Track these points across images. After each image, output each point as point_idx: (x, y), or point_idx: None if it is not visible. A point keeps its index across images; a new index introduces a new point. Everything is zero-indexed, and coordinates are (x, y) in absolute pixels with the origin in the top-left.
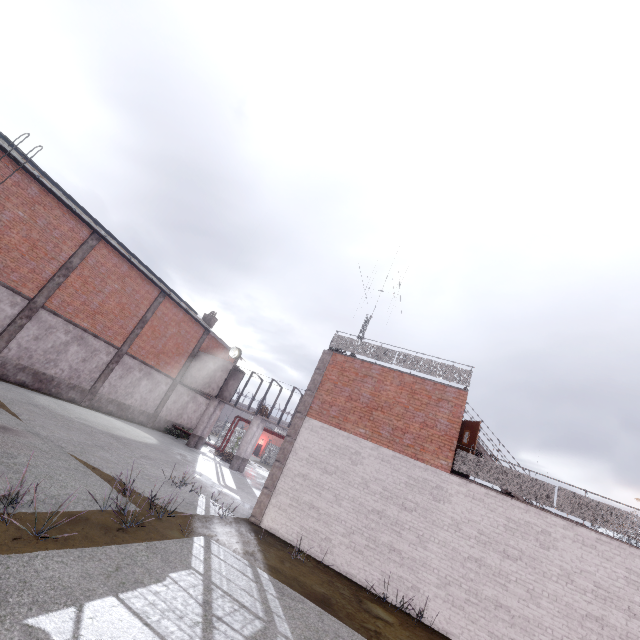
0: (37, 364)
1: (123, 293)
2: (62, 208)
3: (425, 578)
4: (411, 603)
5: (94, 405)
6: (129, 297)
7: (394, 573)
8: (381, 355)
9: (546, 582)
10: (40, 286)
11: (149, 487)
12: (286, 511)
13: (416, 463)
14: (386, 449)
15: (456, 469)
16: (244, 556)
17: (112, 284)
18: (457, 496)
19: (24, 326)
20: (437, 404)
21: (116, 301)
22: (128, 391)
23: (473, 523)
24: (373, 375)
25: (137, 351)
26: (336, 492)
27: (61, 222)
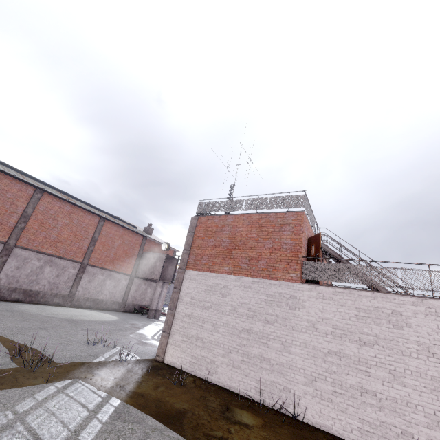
0: (24, 285)
1: (72, 225)
2: (8, 177)
3: (293, 379)
4: (285, 403)
5: (75, 304)
6: (78, 226)
7: (267, 379)
8: (233, 206)
9: (406, 360)
10: (9, 233)
11: (58, 349)
12: (180, 346)
13: (271, 282)
14: (246, 277)
15: (305, 278)
16: (109, 389)
17: (62, 220)
18: (309, 300)
19: (6, 262)
20: (280, 229)
21: (69, 231)
22: (98, 290)
23: (327, 320)
24: (229, 223)
25: (96, 262)
26: (213, 322)
27: (10, 187)
